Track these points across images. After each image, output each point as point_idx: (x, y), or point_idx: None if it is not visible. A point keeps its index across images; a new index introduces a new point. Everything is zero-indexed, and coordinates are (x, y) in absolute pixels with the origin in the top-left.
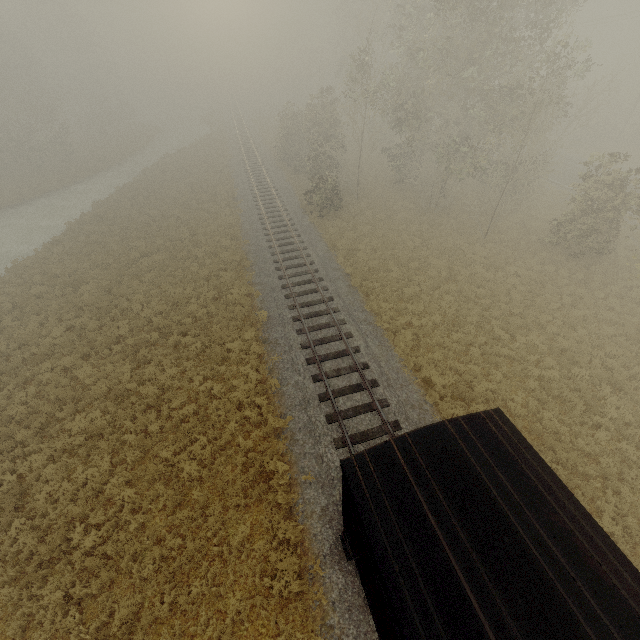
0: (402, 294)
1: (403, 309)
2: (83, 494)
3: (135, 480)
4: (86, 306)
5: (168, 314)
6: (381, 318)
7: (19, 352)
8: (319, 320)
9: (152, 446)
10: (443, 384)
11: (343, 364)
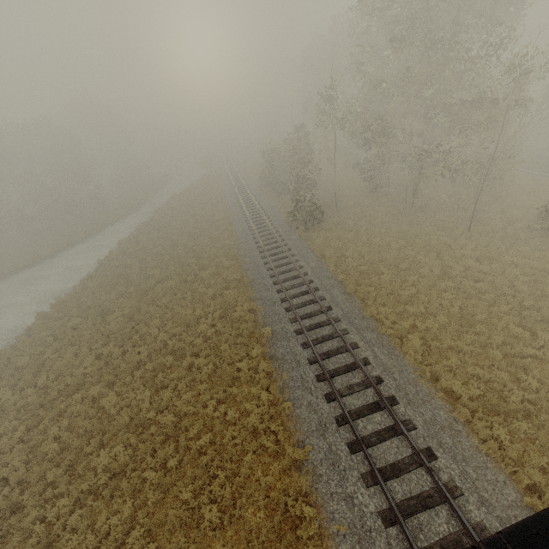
0: (398, 296)
1: (403, 311)
2: (106, 548)
3: (156, 528)
4: (112, 333)
5: (181, 335)
6: (382, 323)
7: (56, 383)
8: (321, 331)
9: (172, 485)
10: (469, 396)
11: (354, 379)
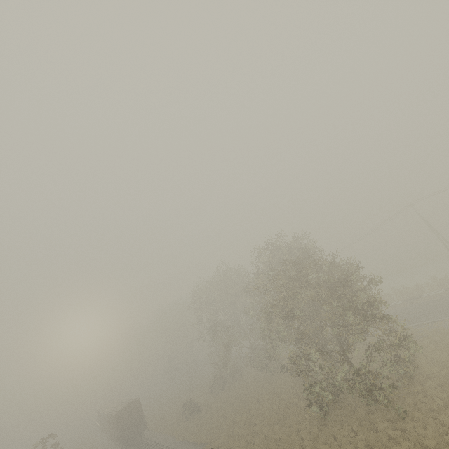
0: None
1: None
2: None
3: None
4: None
5: None
6: None
7: None
8: None
9: None
10: None
11: None
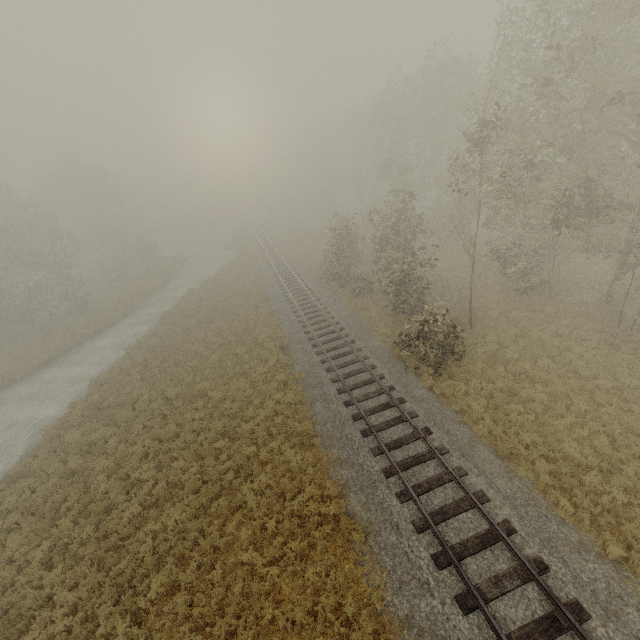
0: None
1: None
2: None
3: None
4: None
5: None
6: None
7: None
8: None
9: None
10: None
11: None
